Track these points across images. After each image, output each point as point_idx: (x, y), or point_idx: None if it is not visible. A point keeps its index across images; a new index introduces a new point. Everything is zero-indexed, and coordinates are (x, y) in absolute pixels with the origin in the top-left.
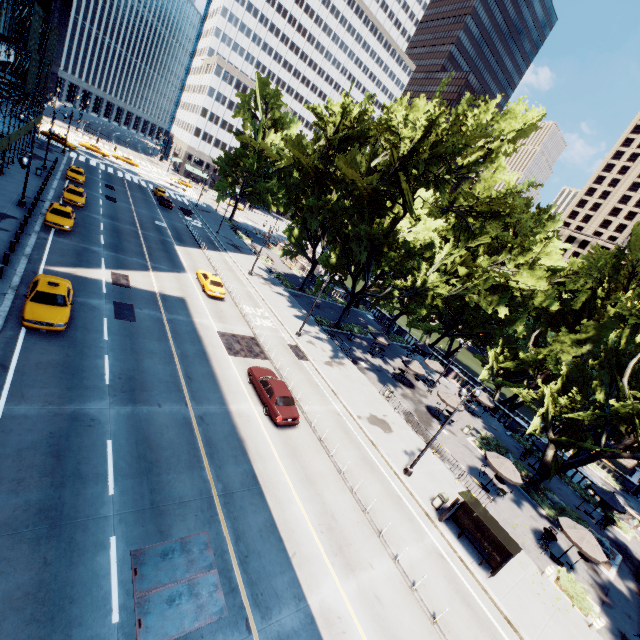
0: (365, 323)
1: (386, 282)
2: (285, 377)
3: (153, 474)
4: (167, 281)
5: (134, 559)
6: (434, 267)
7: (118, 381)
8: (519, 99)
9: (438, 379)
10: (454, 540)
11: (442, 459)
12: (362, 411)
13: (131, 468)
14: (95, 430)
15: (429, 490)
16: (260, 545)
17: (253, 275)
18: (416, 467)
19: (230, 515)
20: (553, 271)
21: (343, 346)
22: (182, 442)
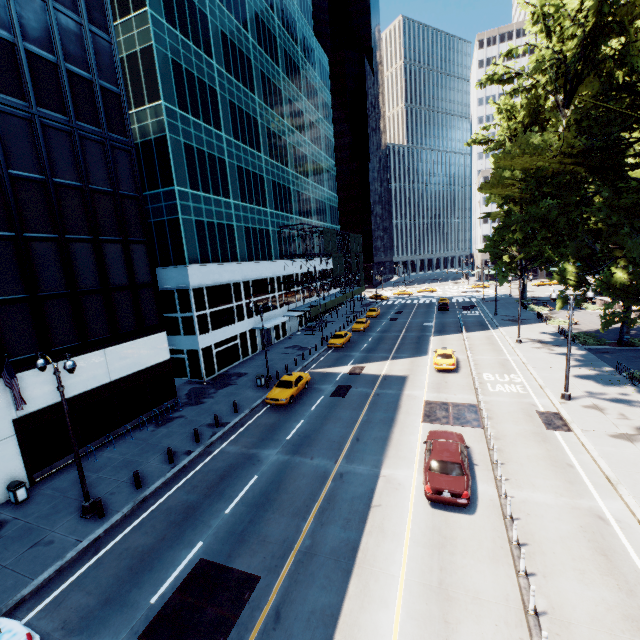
0: None
1: None
2: (498, 449)
3: (262, 509)
4: (399, 365)
5: (197, 565)
6: None
7: (296, 437)
8: None
9: None
10: None
11: None
12: None
13: (252, 499)
14: (254, 467)
15: None
16: (298, 628)
17: (524, 342)
18: None
19: (294, 575)
20: None
21: None
22: (306, 491)
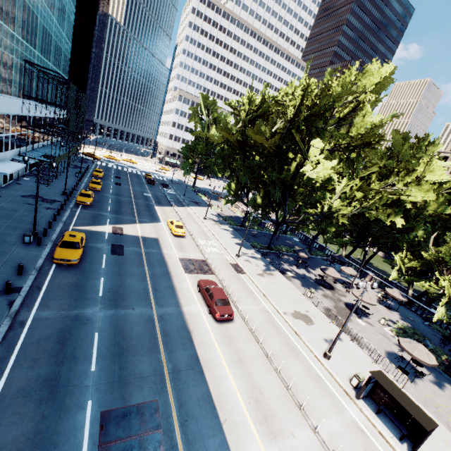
0: (292, 244)
1: (301, 211)
2: (226, 286)
3: (123, 356)
4: (147, 228)
5: (102, 418)
6: (336, 195)
7: (107, 294)
8: (374, 62)
9: (353, 281)
10: (373, 416)
11: (360, 345)
12: (287, 308)
13: (108, 352)
14: (88, 326)
15: (347, 371)
16: (197, 412)
17: (207, 219)
18: (335, 352)
19: (176, 387)
20: (439, 184)
21: (273, 262)
22: (146, 334)
